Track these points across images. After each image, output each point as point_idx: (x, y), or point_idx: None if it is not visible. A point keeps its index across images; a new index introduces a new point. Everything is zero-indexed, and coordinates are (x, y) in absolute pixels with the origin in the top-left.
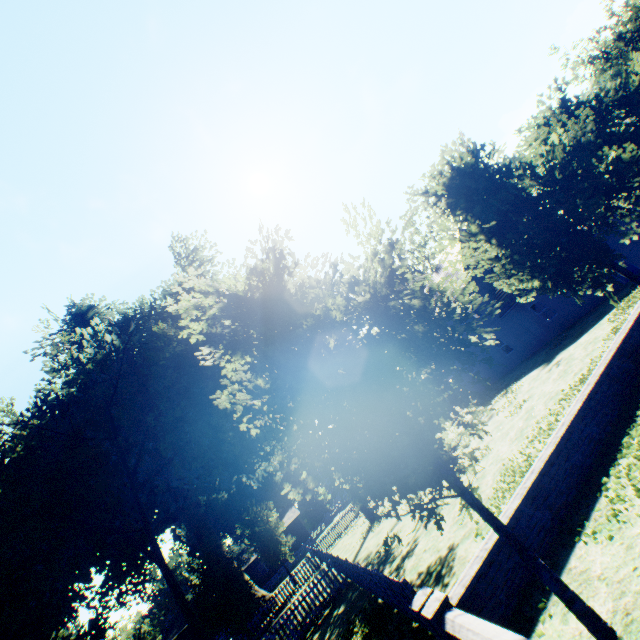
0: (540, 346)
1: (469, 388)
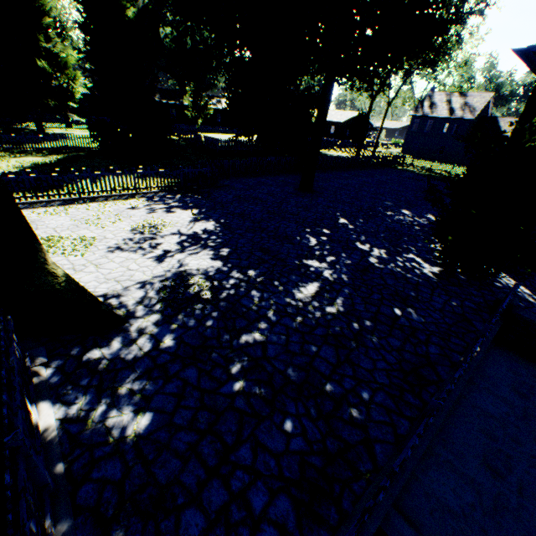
0: (452, 162)
1: (403, 149)
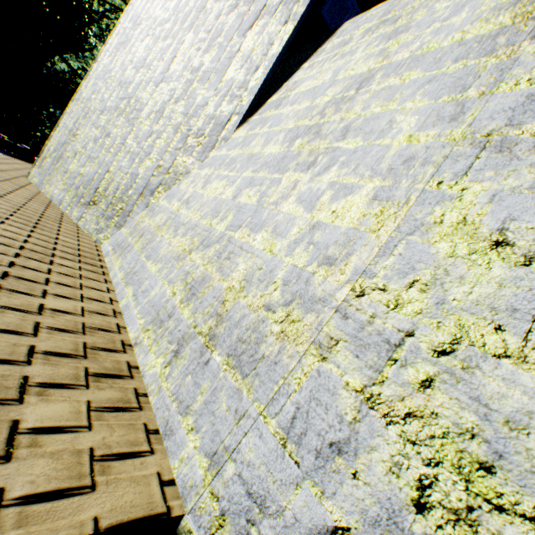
0: None
1: None
